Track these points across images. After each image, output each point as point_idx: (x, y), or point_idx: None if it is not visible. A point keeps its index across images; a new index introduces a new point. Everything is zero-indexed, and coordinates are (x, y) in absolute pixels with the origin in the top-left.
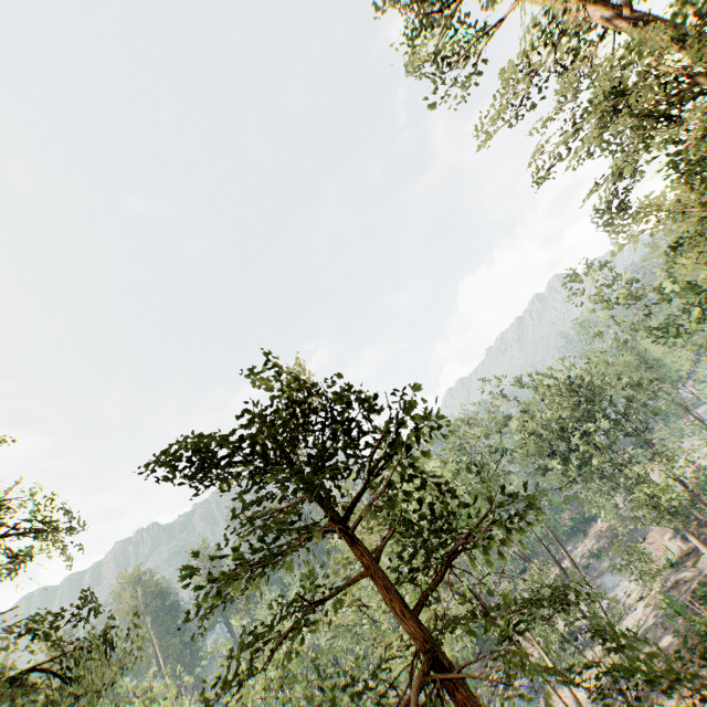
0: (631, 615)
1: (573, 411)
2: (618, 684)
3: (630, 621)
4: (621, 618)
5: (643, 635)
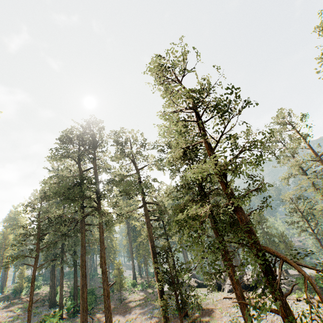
0: None
1: None
2: None
3: None
4: None
5: None
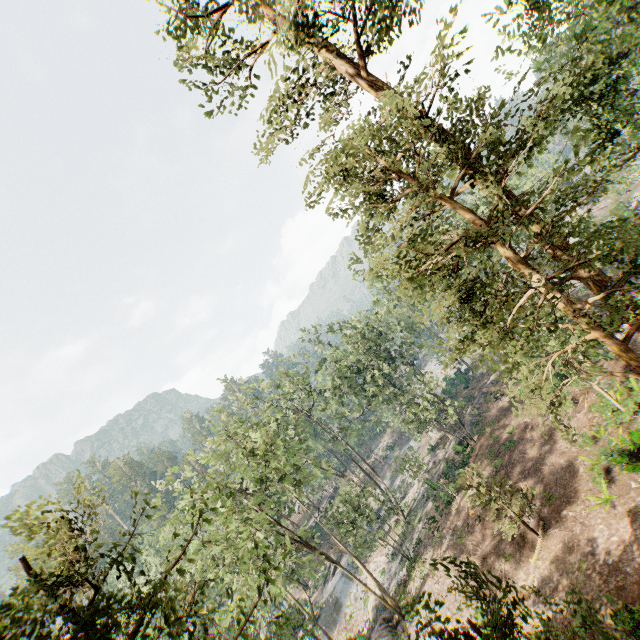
0: (411, 491)
1: (367, 355)
2: (402, 550)
3: (411, 495)
4: (406, 493)
5: (418, 504)
